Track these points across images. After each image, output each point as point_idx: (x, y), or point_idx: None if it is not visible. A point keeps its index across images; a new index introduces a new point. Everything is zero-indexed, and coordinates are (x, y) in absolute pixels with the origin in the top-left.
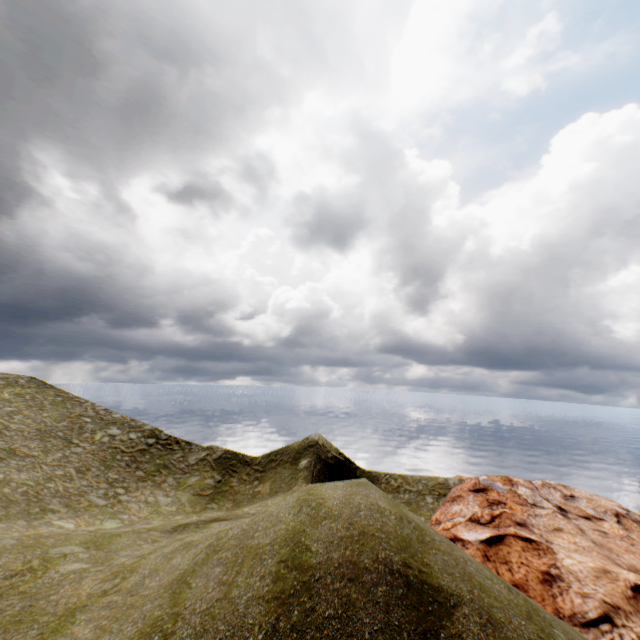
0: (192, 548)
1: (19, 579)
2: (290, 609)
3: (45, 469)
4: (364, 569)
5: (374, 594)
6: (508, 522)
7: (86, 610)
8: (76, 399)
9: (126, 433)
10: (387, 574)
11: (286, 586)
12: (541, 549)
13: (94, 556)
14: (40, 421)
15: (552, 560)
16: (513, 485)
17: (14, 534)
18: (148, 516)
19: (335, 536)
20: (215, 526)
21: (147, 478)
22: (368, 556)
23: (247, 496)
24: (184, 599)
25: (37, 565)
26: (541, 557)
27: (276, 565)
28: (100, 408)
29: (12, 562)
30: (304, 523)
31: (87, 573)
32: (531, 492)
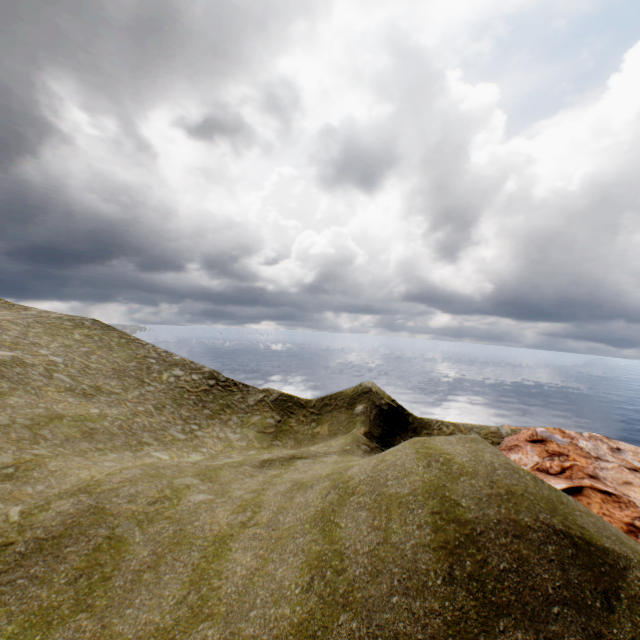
0: (308, 488)
1: (160, 506)
2: (461, 559)
3: (129, 405)
4: (527, 527)
5: (545, 551)
6: (581, 474)
7: (235, 539)
8: (138, 341)
9: (188, 374)
10: (552, 533)
11: (449, 537)
12: (622, 502)
13: (212, 488)
14: (113, 361)
15: (635, 513)
16: (573, 438)
17: (129, 464)
18: (224, 450)
19: (481, 492)
20: (299, 464)
21: (214, 416)
22: (527, 514)
23: (307, 436)
24: (339, 539)
25: (170, 495)
26: (623, 510)
27: (430, 516)
28: (161, 350)
29: (148, 491)
30: (440, 477)
31: (215, 504)
32: (592, 446)
